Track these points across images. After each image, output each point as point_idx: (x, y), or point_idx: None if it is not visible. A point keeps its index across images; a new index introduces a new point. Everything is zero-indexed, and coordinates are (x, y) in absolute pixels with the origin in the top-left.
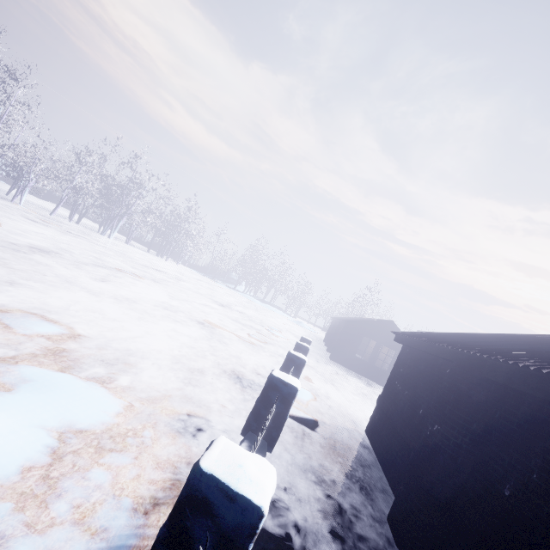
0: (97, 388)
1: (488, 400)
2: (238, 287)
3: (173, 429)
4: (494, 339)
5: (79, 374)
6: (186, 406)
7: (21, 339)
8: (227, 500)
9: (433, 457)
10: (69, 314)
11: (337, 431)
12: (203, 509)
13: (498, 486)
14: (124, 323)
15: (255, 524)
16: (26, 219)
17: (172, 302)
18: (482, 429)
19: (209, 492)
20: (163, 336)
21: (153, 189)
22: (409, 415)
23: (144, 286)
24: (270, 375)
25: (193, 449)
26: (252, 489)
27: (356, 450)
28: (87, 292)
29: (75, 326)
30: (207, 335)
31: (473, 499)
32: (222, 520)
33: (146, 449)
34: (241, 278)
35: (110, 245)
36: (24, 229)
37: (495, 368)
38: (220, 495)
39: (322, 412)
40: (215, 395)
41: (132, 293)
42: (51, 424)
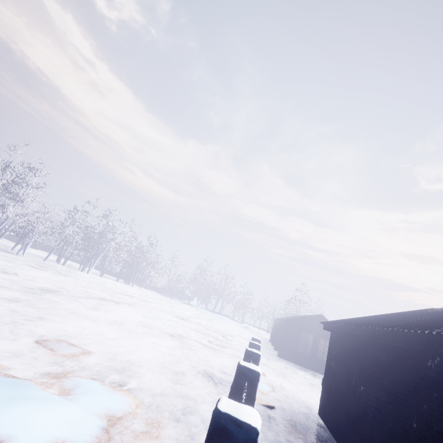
0: (119, 389)
1: (389, 360)
2: (191, 302)
3: (175, 416)
4: (388, 317)
5: (104, 380)
6: (179, 399)
7: (62, 358)
8: (237, 426)
9: (365, 412)
10: (82, 337)
11: (295, 415)
12: (224, 435)
13: (409, 423)
14: (119, 341)
15: (255, 439)
16: (30, 267)
17: (146, 321)
18: (391, 383)
19: (226, 423)
20: (148, 348)
21: (122, 232)
22: (346, 388)
23: (123, 310)
24: (238, 365)
25: (193, 430)
26: (249, 419)
27: (313, 429)
28: (88, 319)
29: (89, 346)
30: (178, 345)
31: (399, 440)
32: (236, 439)
33: (162, 430)
34: (193, 294)
35: (90, 279)
36: (32, 276)
37: (385, 335)
38: (232, 424)
39: (280, 401)
40: (197, 391)
41: (117, 316)
42: (101, 414)
